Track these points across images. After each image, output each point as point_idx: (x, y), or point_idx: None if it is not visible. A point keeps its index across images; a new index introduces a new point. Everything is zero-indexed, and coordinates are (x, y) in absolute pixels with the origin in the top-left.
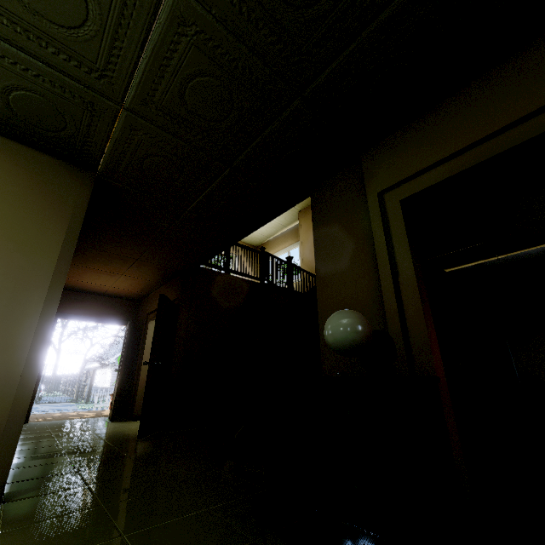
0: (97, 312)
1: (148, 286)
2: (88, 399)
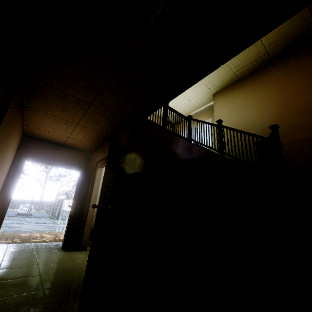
0: (58, 158)
1: (98, 139)
2: (58, 217)
